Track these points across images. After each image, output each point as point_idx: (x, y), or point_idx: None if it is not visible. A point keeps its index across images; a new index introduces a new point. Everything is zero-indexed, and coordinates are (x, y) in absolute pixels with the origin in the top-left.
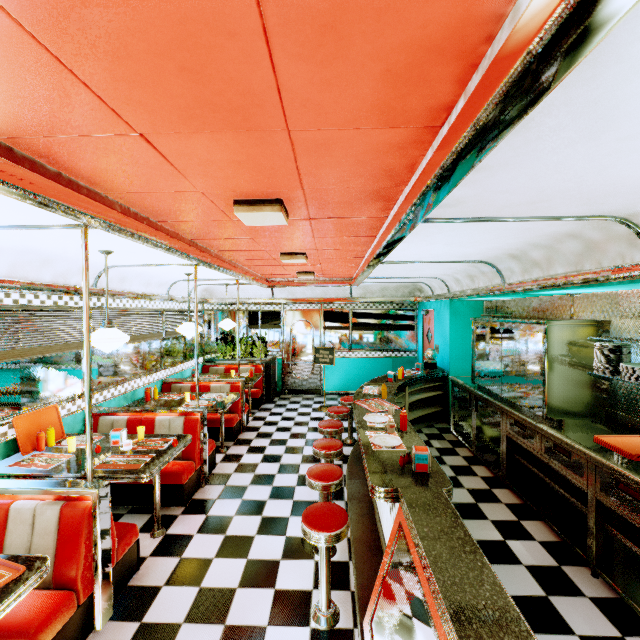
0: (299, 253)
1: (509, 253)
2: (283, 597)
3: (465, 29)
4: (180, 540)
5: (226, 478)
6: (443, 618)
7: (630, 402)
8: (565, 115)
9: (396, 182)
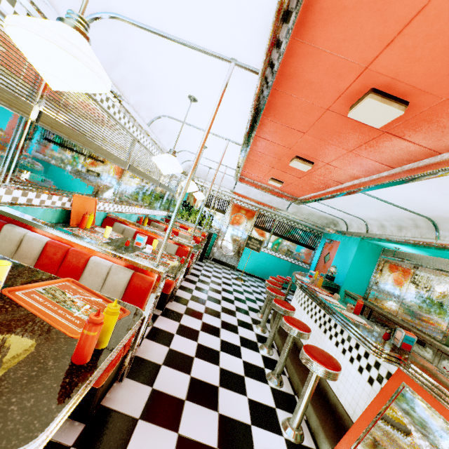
0: (310, 161)
1: None
2: (255, 406)
3: None
4: (165, 334)
5: (186, 301)
6: None
7: None
8: None
9: None
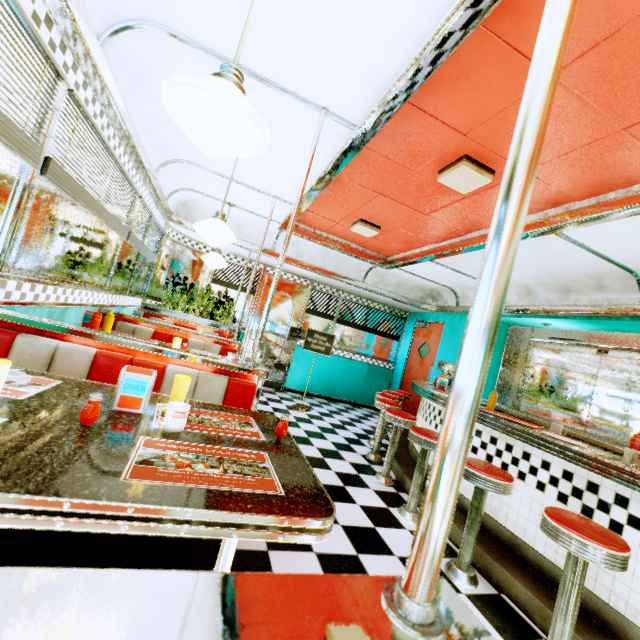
0: (489, 168)
1: None
2: None
3: None
4: None
5: None
6: None
7: None
8: None
9: None
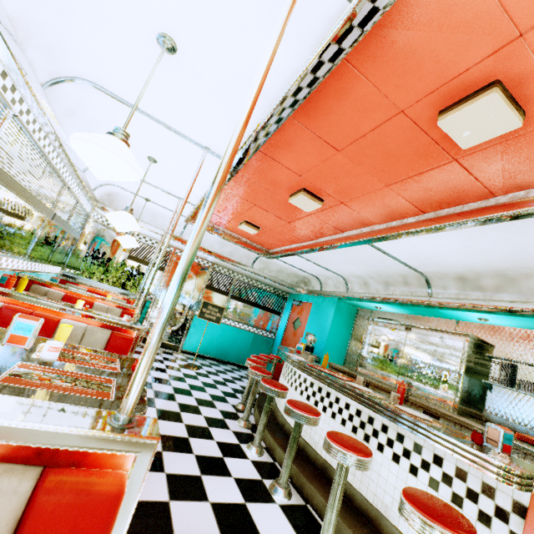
0: (319, 198)
1: (462, 274)
2: None
3: None
4: None
5: None
6: None
7: (507, 409)
8: None
9: None
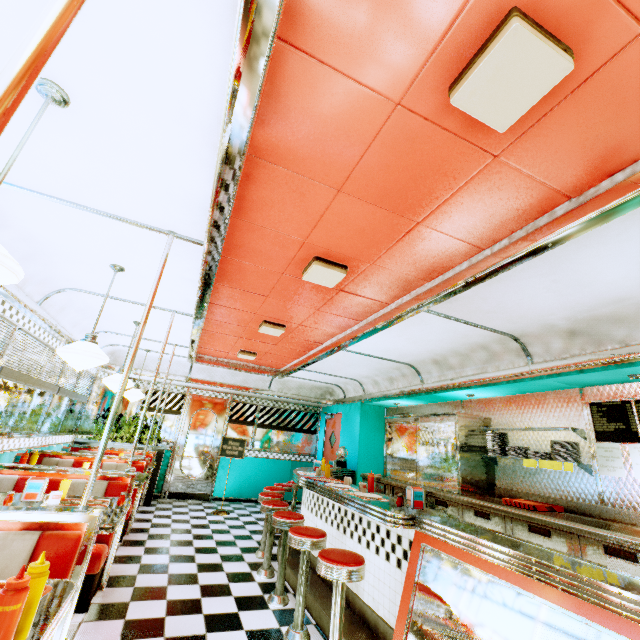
0: (281, 324)
1: (434, 358)
2: None
3: (532, 211)
4: None
5: (131, 579)
6: (519, 564)
7: (511, 478)
8: (545, 260)
9: (427, 277)
